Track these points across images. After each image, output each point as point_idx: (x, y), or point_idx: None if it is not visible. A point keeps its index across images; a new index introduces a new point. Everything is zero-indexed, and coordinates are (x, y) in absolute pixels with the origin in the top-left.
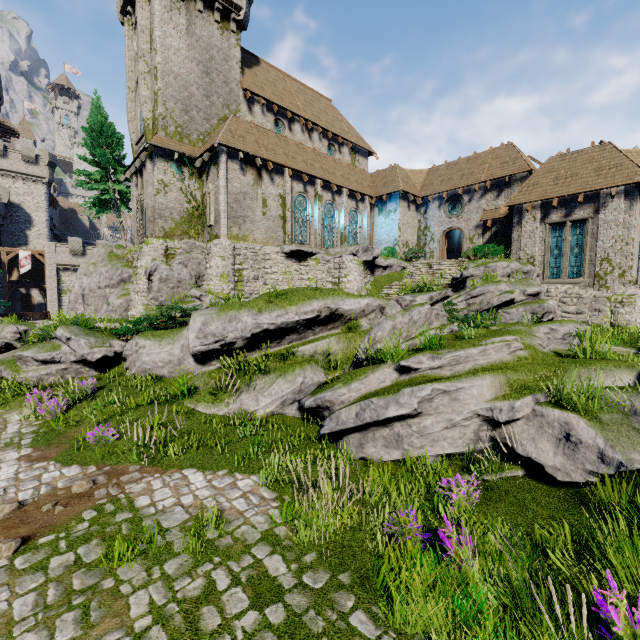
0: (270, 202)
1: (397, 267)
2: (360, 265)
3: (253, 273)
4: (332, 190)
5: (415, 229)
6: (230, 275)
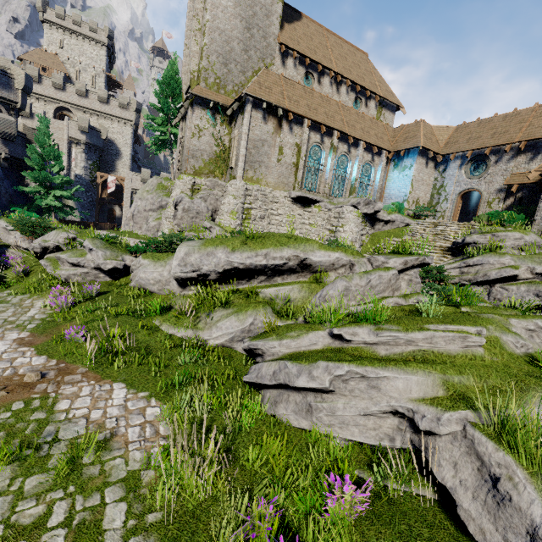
0: (286, 150)
1: (400, 223)
2: (359, 217)
3: (260, 213)
4: (349, 142)
5: (430, 187)
6: (239, 212)
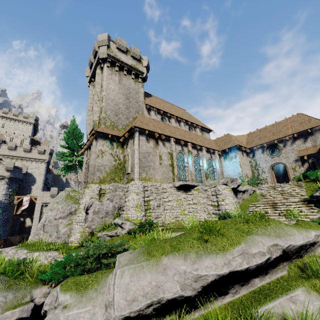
0: (163, 157)
1: (250, 191)
2: (231, 191)
3: (156, 202)
4: (196, 148)
5: (249, 166)
6: (142, 205)
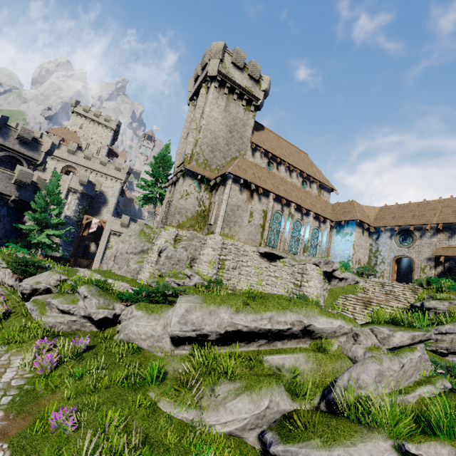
0: (255, 214)
1: (351, 280)
2: (321, 274)
3: (233, 264)
4: (302, 212)
5: (367, 250)
6: (216, 263)
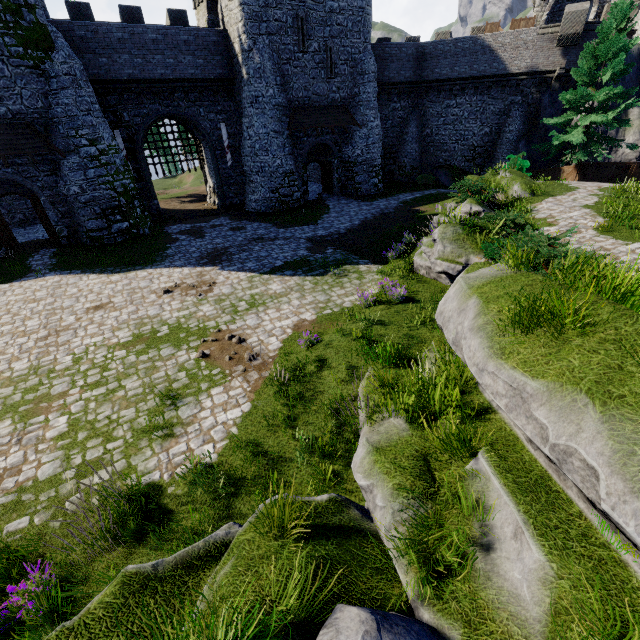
0: None
1: None
2: None
3: None
4: None
5: None
6: None
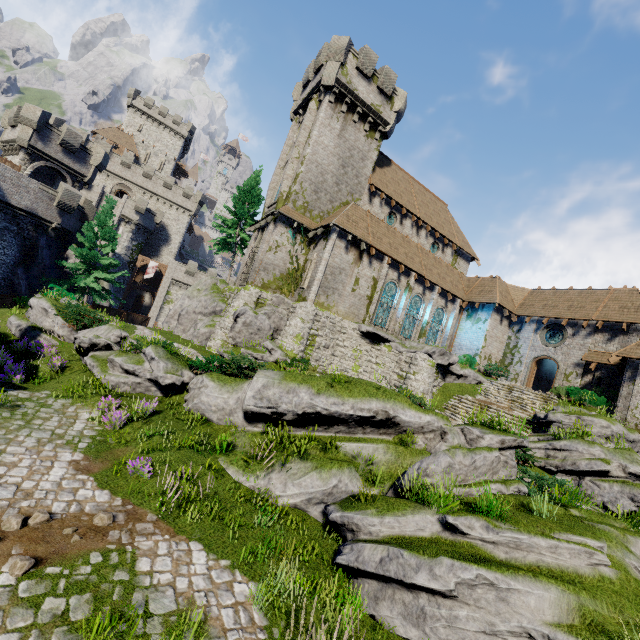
0: (362, 282)
1: (472, 379)
2: (433, 367)
3: (325, 341)
4: (425, 285)
5: (503, 344)
6: (304, 337)
